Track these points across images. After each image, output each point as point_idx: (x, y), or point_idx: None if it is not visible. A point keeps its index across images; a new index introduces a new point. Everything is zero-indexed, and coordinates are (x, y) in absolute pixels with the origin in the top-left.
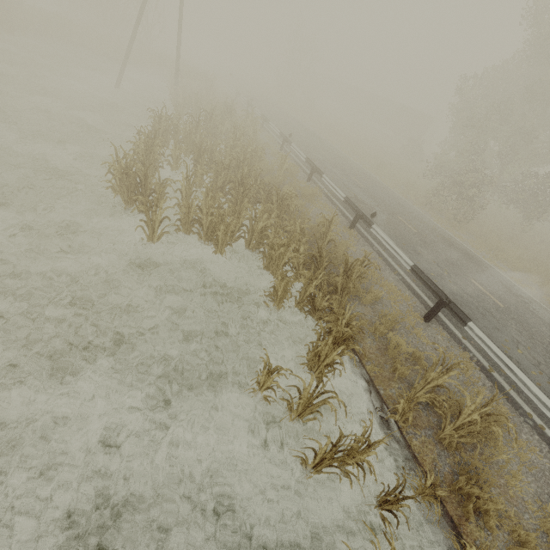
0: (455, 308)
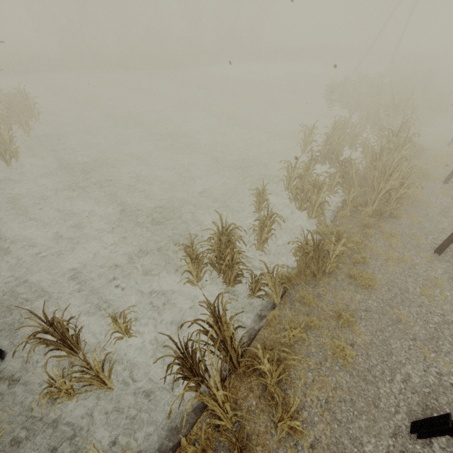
0: None
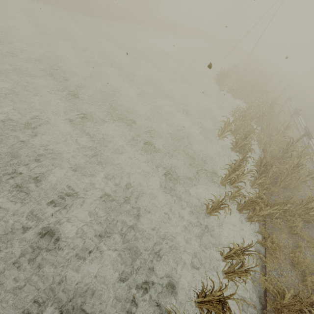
0: (310, 136)
